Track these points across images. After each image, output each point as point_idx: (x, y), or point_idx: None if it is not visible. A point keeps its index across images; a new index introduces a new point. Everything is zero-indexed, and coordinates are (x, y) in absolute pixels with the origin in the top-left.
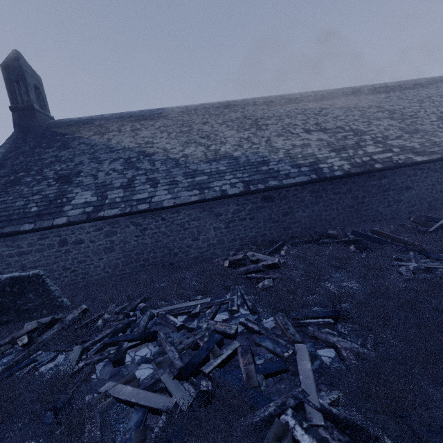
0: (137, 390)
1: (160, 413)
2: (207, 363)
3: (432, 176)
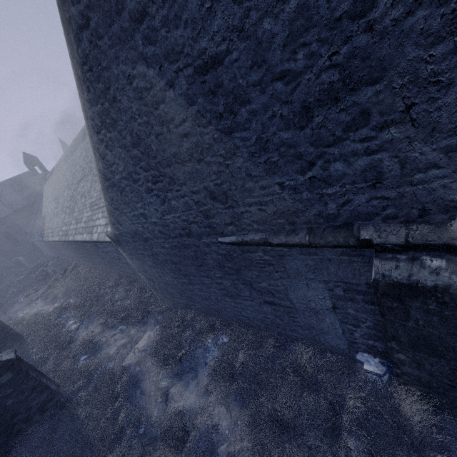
0: None
1: None
2: None
3: (61, 247)
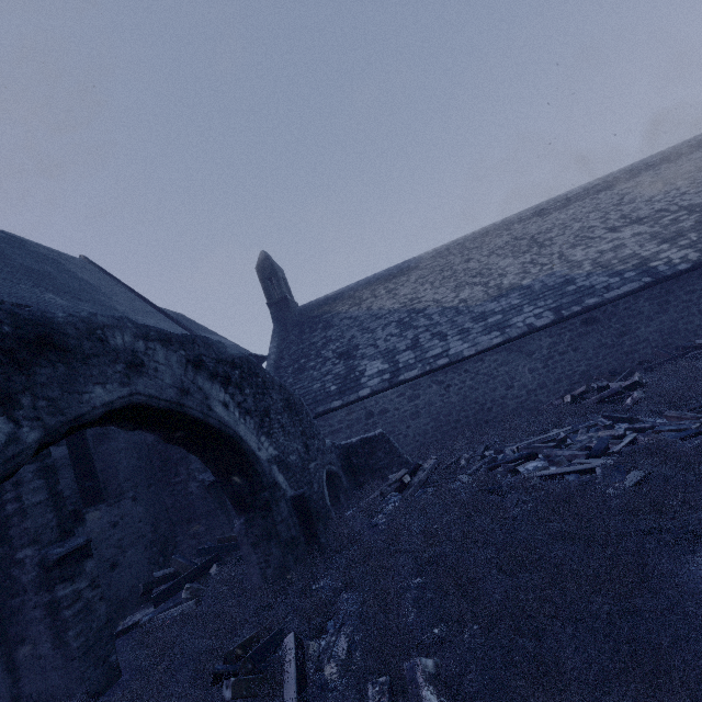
0: (557, 469)
1: (592, 470)
2: (611, 449)
3: None
